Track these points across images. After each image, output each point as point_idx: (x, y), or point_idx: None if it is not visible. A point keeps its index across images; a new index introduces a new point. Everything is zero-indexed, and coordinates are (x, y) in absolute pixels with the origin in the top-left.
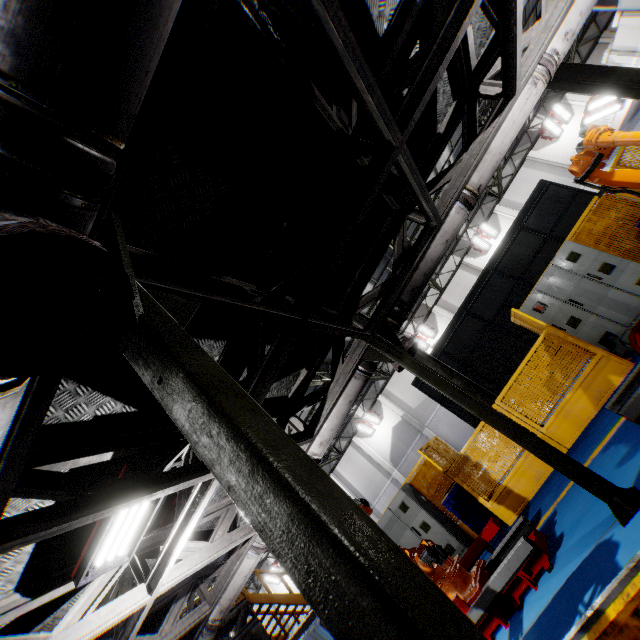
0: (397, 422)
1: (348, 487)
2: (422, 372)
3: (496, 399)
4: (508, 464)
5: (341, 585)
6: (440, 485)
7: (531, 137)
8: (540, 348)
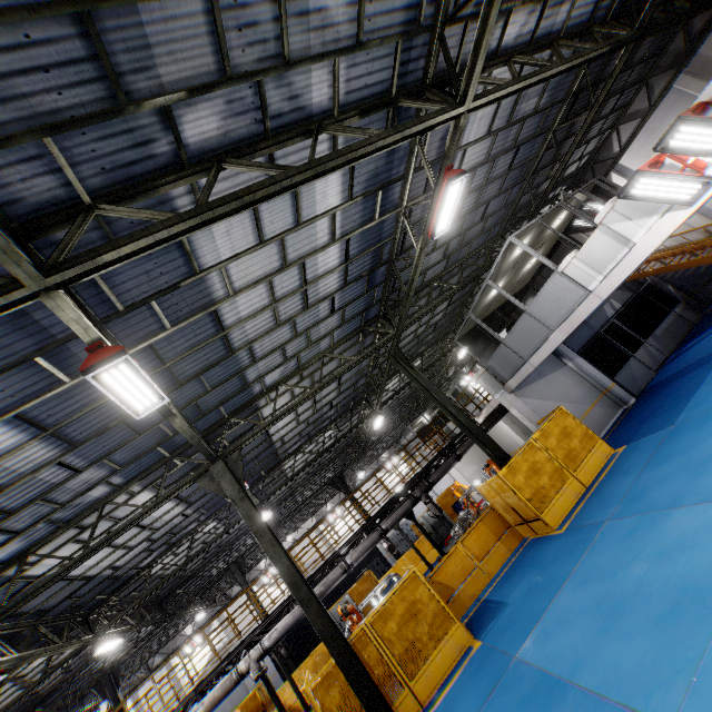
0: (218, 647)
1: (140, 711)
2: (281, 663)
3: (297, 667)
4: (291, 702)
5: (283, 709)
6: (254, 711)
7: (379, 463)
8: (320, 647)
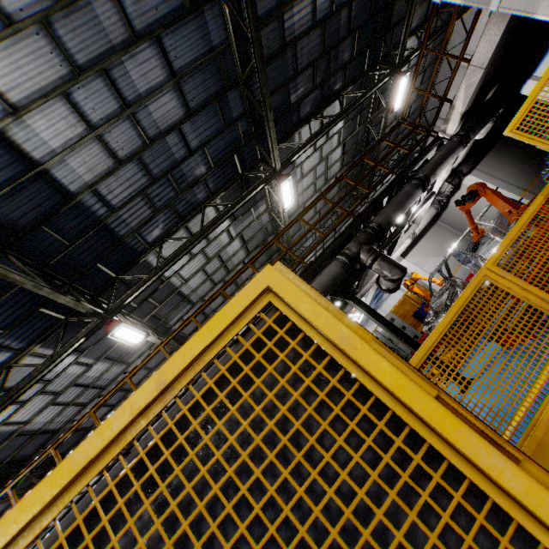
0: None
1: None
2: None
3: None
4: None
5: None
6: None
7: None
8: None
